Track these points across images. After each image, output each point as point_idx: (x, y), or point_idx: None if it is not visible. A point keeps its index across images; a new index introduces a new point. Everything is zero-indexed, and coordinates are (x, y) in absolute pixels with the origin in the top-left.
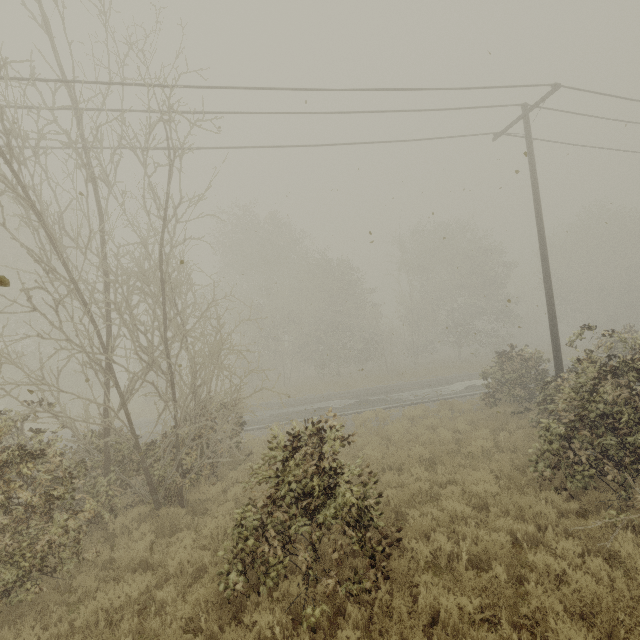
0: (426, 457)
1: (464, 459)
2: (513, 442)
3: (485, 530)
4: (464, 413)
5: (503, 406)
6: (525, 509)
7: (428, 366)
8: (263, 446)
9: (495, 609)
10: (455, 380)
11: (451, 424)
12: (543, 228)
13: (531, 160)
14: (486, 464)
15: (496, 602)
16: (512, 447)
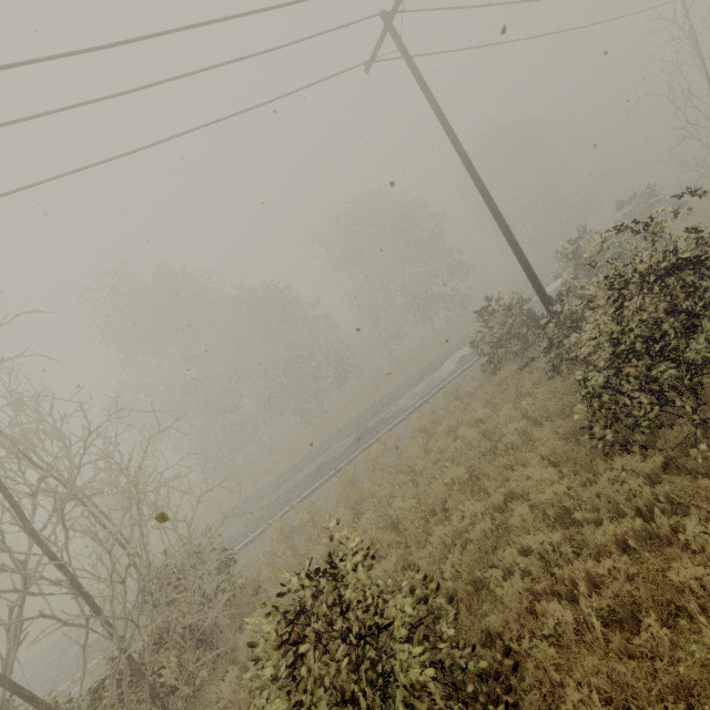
0: (466, 477)
1: (507, 458)
2: (543, 408)
3: (589, 554)
4: (472, 393)
5: (507, 367)
6: (615, 497)
7: (409, 355)
8: (272, 561)
9: (694, 709)
10: (443, 359)
11: (468, 416)
12: (466, 155)
13: (419, 79)
14: (531, 450)
15: (679, 683)
16: (545, 414)
